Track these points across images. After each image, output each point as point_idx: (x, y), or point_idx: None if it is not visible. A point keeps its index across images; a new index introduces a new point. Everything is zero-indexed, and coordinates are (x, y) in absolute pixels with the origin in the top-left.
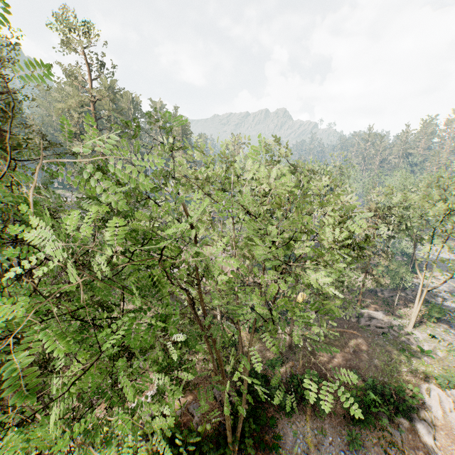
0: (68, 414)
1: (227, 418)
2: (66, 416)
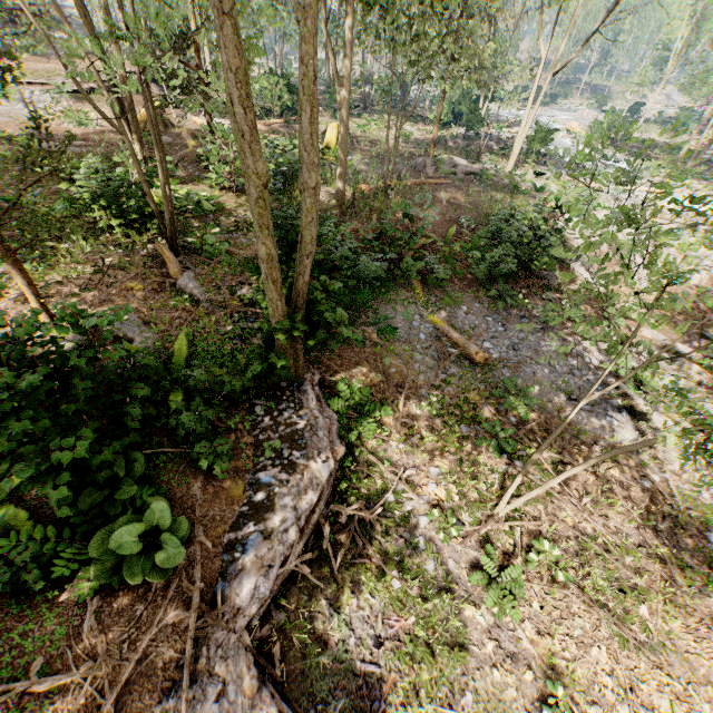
0: None
1: (263, 217)
2: None
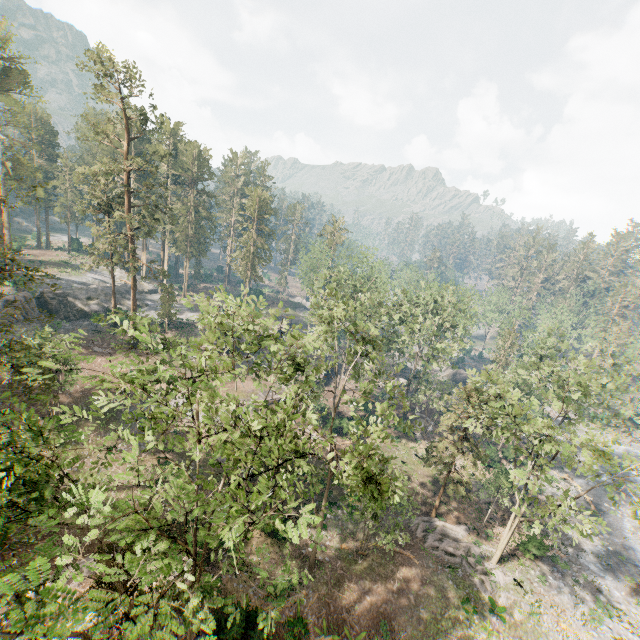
0: None
1: None
2: None
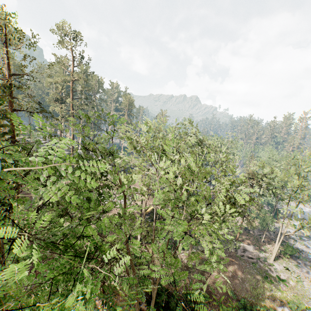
0: None
1: None
2: None
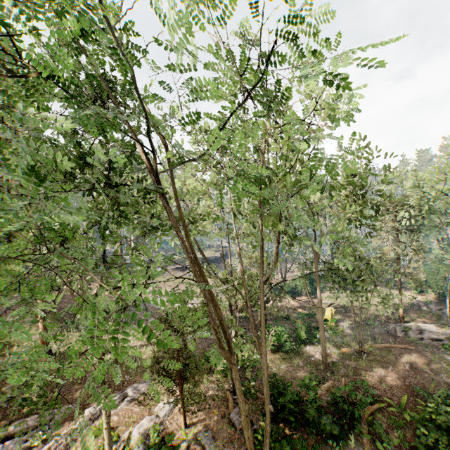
0: (40, 447)
1: (247, 424)
2: (37, 449)
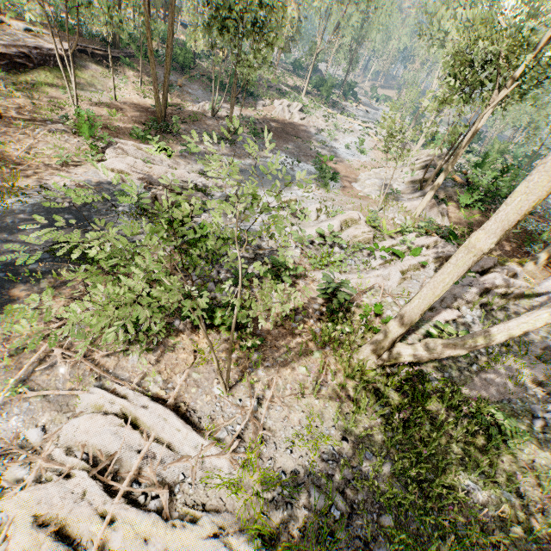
0: None
1: None
2: None
